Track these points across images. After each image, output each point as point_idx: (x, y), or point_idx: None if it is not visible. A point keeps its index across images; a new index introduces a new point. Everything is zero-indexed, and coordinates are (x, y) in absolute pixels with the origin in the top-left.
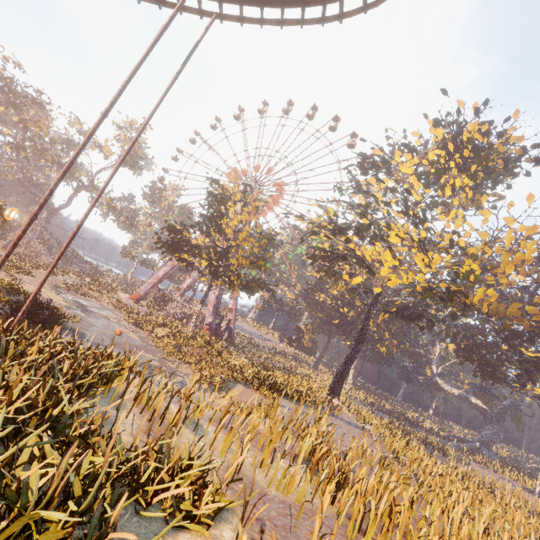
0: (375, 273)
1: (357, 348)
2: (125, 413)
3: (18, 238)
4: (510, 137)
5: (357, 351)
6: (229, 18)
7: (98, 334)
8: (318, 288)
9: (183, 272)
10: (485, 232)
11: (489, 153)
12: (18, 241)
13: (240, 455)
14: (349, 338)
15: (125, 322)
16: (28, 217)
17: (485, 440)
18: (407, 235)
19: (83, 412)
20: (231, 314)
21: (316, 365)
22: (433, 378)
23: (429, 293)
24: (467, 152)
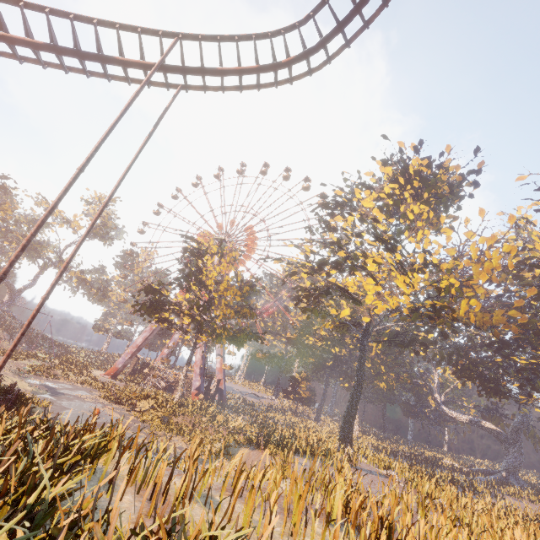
0: (361, 303)
1: (359, 385)
2: (124, 482)
3: None
4: (449, 166)
5: (360, 388)
6: (194, 88)
7: (72, 417)
8: (305, 331)
9: (163, 336)
10: (451, 248)
11: (435, 182)
12: None
13: (270, 519)
14: (347, 379)
15: (102, 400)
16: None
17: (509, 468)
18: (383, 261)
19: (68, 495)
20: (220, 373)
21: (318, 416)
22: (439, 407)
23: (416, 314)
24: (416, 183)
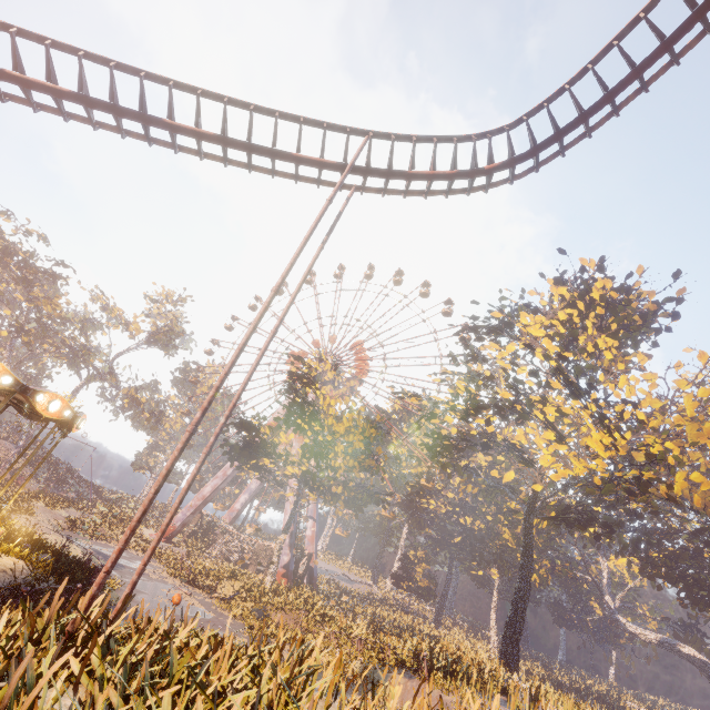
0: (532, 464)
1: (526, 582)
2: None
3: (174, 462)
4: (642, 292)
5: (527, 586)
6: (369, 190)
7: (151, 607)
8: (426, 490)
9: (231, 484)
10: (656, 399)
11: (623, 310)
12: (172, 467)
13: None
14: (482, 565)
15: (171, 578)
16: (187, 429)
17: None
18: None
19: None
20: (311, 544)
21: (439, 617)
22: (612, 617)
23: (609, 485)
24: (600, 310)
